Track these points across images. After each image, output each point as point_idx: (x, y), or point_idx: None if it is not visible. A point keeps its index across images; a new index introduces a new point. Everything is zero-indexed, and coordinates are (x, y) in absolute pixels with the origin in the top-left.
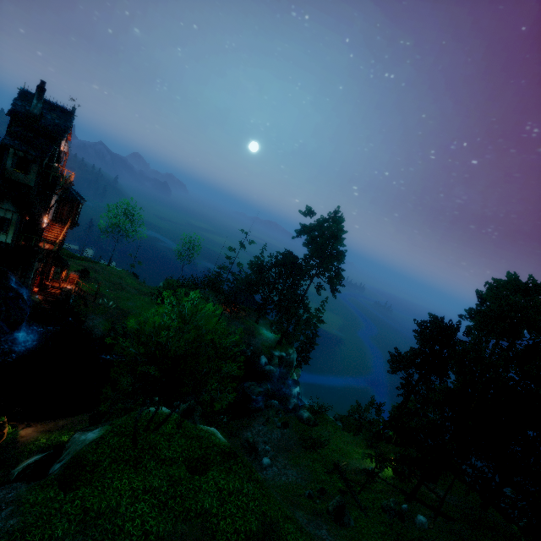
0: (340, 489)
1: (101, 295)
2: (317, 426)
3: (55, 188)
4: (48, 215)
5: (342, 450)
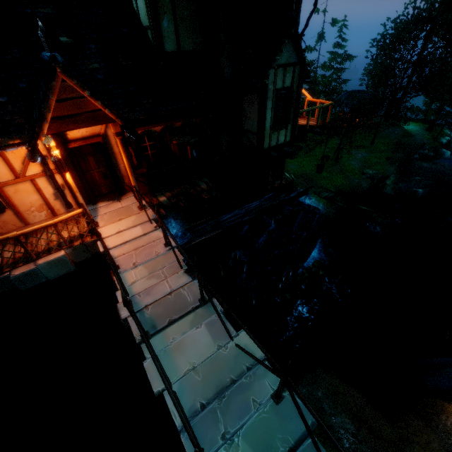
0: None
1: None
2: None
3: None
4: None
5: None
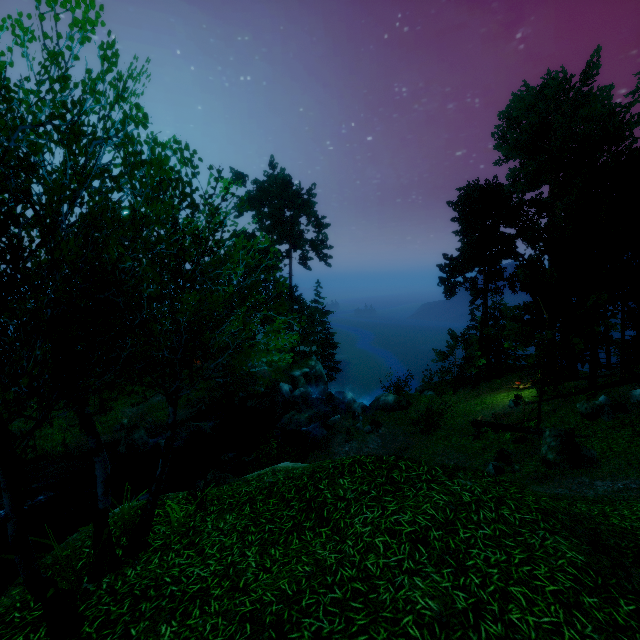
0: (515, 440)
1: None
2: (412, 405)
3: None
4: None
5: (458, 412)
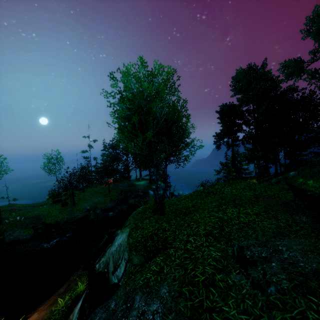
0: None
1: (3, 218)
2: None
3: None
4: None
5: None
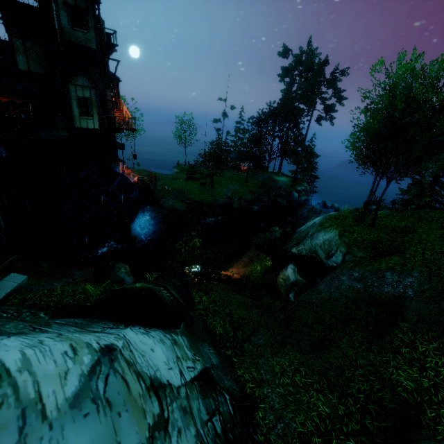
0: None
1: (153, 184)
2: None
3: (108, 52)
4: (112, 90)
5: None
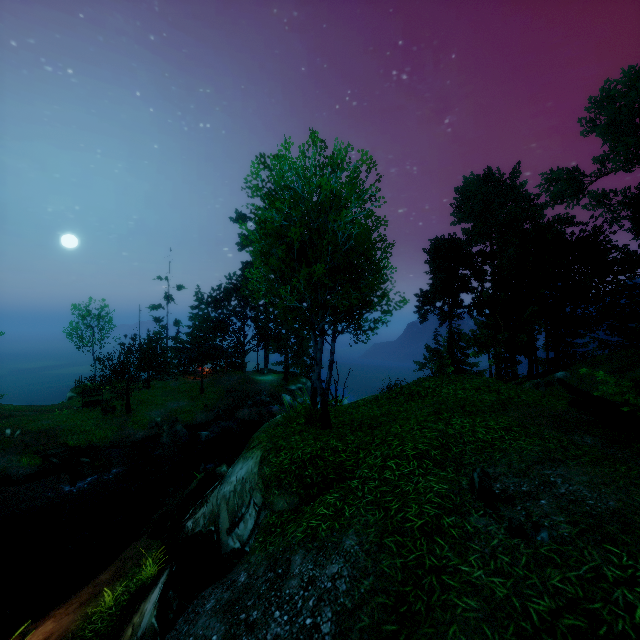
0: None
1: None
2: None
3: None
4: None
5: None
